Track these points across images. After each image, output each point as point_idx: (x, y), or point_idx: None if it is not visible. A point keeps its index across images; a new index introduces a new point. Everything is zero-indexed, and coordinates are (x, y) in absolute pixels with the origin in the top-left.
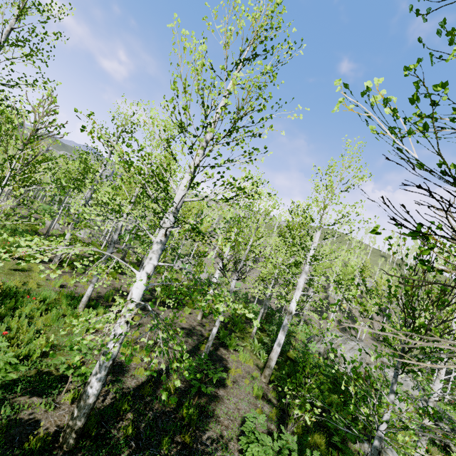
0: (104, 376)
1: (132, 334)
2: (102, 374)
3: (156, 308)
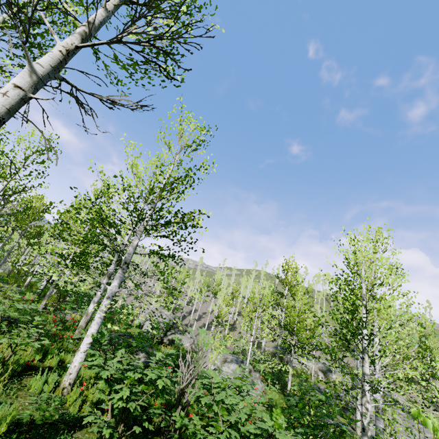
0: None
1: None
2: None
3: None
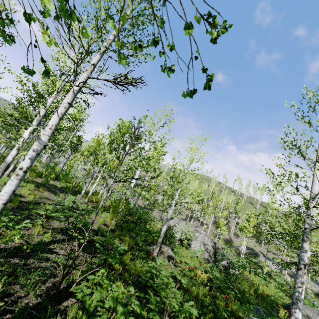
0: (3, 170)
1: (34, 192)
2: (2, 169)
3: (57, 191)
